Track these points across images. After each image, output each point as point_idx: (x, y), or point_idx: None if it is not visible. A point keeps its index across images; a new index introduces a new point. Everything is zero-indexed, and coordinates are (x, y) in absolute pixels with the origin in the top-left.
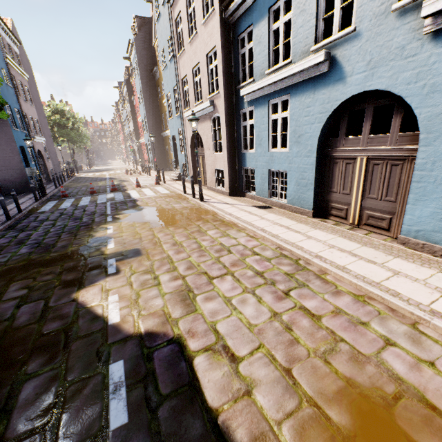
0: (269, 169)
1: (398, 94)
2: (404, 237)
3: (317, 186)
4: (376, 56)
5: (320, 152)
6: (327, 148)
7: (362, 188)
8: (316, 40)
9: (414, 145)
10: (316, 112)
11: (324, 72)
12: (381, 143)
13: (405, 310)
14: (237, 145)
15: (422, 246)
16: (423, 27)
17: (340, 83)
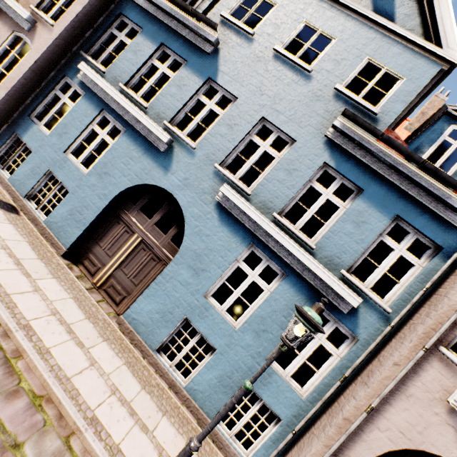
0: (51, 170)
1: (185, 218)
2: (123, 319)
3: (89, 229)
4: (192, 180)
5: (113, 203)
6: (121, 205)
7: (123, 260)
8: (173, 120)
9: (171, 255)
10: (134, 171)
11: (160, 149)
12: (157, 237)
13: (72, 419)
14: (30, 103)
15: (129, 332)
16: (217, 193)
17: (164, 171)
